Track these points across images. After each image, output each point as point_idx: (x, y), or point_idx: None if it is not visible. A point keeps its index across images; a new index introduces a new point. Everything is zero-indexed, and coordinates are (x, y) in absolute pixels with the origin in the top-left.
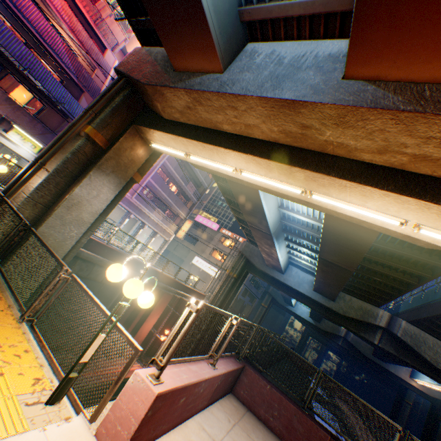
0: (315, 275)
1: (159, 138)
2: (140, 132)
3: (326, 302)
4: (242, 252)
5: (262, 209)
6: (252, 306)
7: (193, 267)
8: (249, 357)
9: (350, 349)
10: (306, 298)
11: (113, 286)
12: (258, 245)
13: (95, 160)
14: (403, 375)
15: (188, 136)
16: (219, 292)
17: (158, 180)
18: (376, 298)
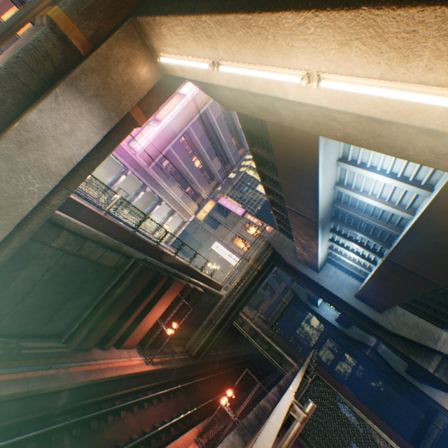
0: (366, 281)
1: (170, 39)
2: (142, 35)
3: (371, 312)
4: (270, 242)
5: (315, 182)
6: (271, 300)
7: (212, 253)
8: (290, 420)
9: (378, 361)
10: (344, 304)
11: (112, 268)
12: (294, 235)
13: (67, 72)
14: (440, 399)
15: (218, 10)
16: (239, 285)
17: (179, 151)
18: (443, 318)
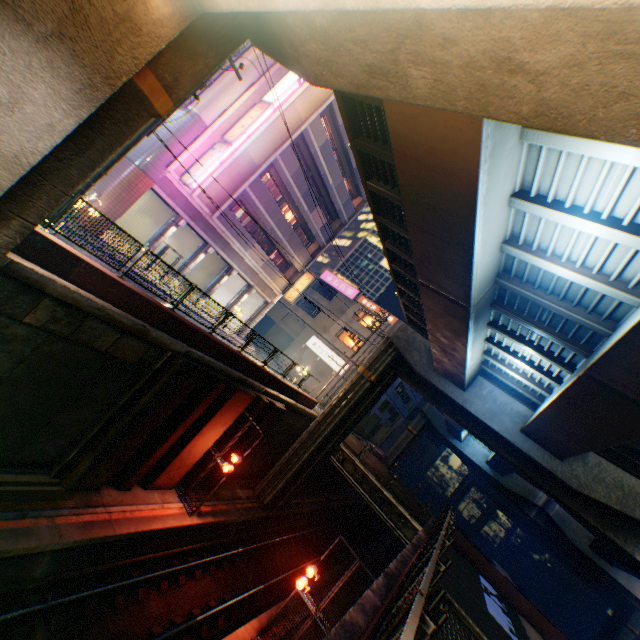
0: (542, 409)
1: None
2: None
3: (545, 458)
4: (392, 339)
5: (469, 233)
6: (392, 427)
7: (307, 353)
8: None
9: (548, 529)
10: (502, 441)
11: (133, 364)
12: (428, 329)
13: None
14: None
15: None
16: (340, 402)
17: (261, 193)
18: None
